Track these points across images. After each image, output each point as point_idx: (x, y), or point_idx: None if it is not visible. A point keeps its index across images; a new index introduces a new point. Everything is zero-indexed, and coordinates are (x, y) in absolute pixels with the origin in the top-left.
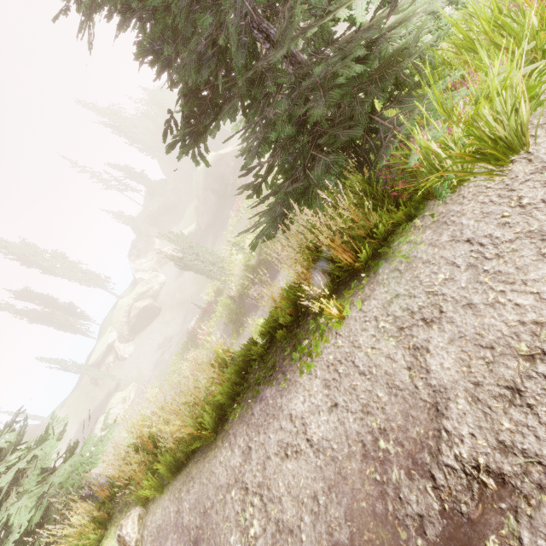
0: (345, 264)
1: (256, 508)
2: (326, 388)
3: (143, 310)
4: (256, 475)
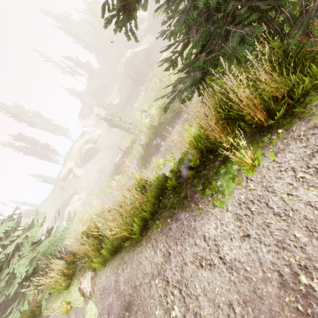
0: (256, 122)
1: (176, 297)
2: (238, 221)
3: (88, 150)
4: (175, 274)
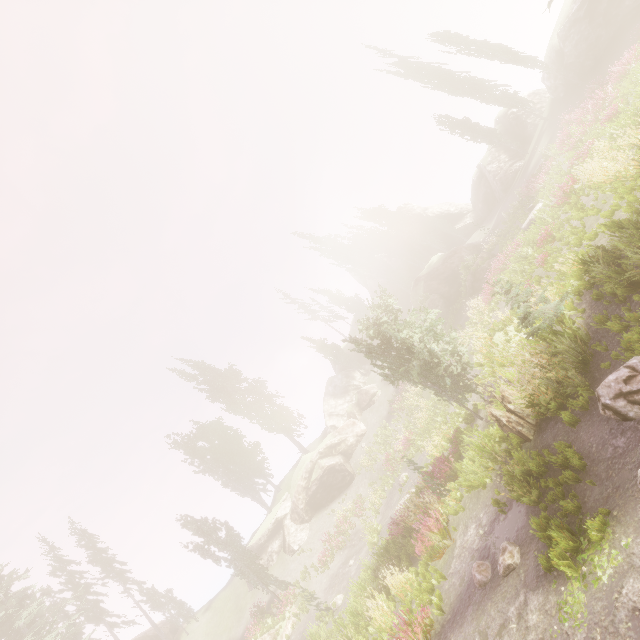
0: None
1: None
2: None
3: (328, 473)
4: None
